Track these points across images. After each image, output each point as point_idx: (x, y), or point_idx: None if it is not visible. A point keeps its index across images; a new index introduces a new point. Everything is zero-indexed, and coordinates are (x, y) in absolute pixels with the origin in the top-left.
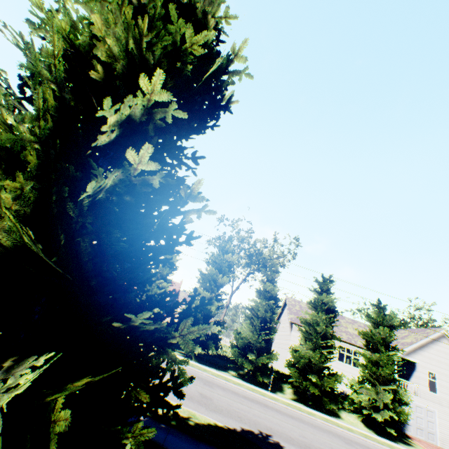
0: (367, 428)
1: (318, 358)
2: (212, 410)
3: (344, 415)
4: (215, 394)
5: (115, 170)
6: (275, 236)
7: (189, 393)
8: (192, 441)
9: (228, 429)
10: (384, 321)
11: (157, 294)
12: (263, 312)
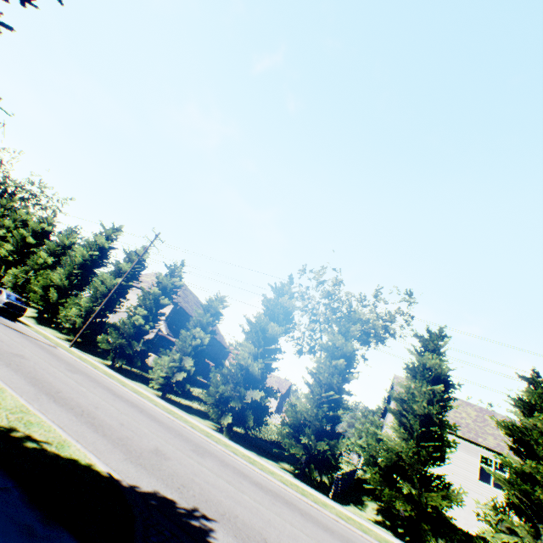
0: None
1: (415, 456)
2: (136, 462)
3: None
4: (188, 459)
5: None
6: (377, 291)
7: (130, 442)
8: None
9: (106, 476)
10: None
11: (193, 347)
12: (326, 376)
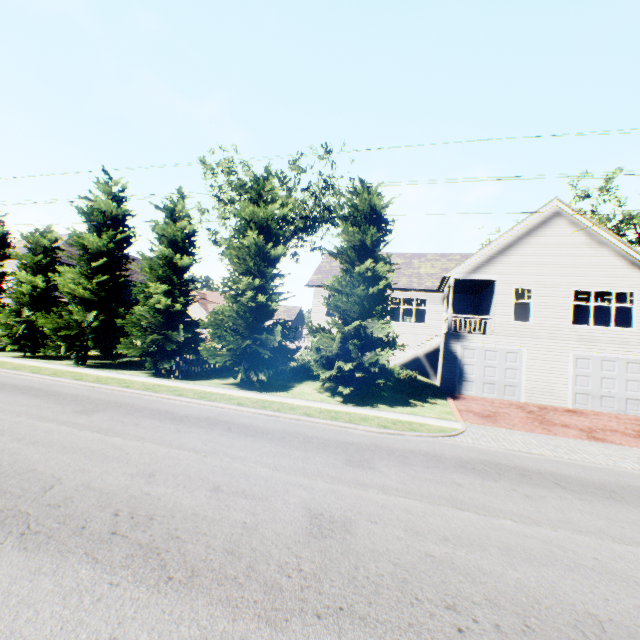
0: (334, 396)
1: (238, 314)
2: None
3: (301, 387)
4: None
5: None
6: (294, 161)
7: None
8: None
9: None
10: (361, 216)
11: (31, 295)
12: (149, 270)
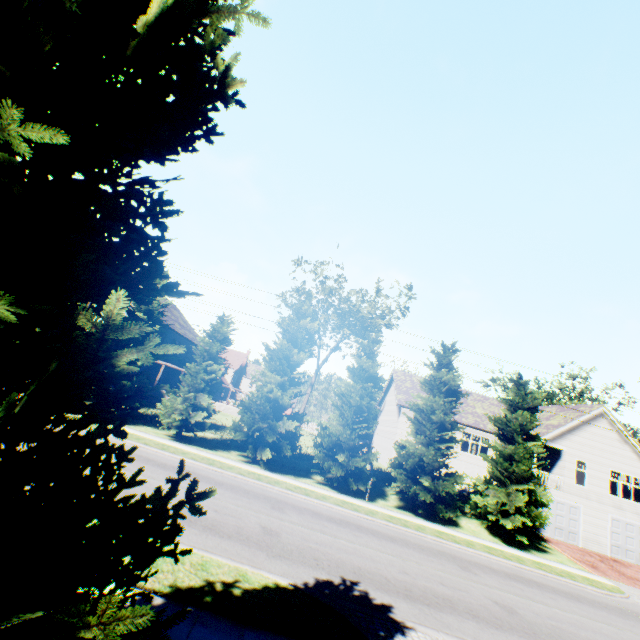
0: (493, 536)
1: (433, 456)
2: (276, 555)
3: (463, 522)
4: (285, 524)
5: None
6: (378, 285)
7: (246, 531)
8: (232, 630)
9: (294, 589)
10: (524, 403)
11: (205, 381)
12: (357, 399)
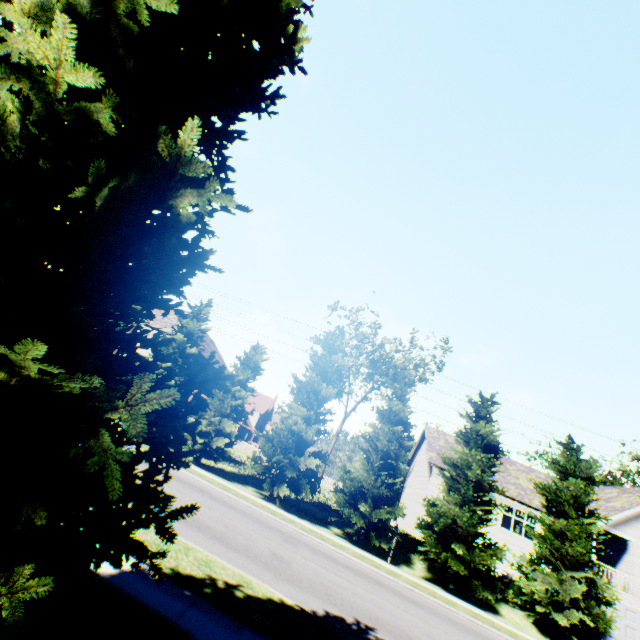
0: (543, 635)
1: (468, 519)
2: (284, 578)
3: (505, 611)
4: (296, 556)
5: (5, 74)
6: (412, 336)
7: (254, 551)
8: (230, 623)
9: (301, 610)
10: (576, 470)
11: (232, 406)
12: (385, 443)
